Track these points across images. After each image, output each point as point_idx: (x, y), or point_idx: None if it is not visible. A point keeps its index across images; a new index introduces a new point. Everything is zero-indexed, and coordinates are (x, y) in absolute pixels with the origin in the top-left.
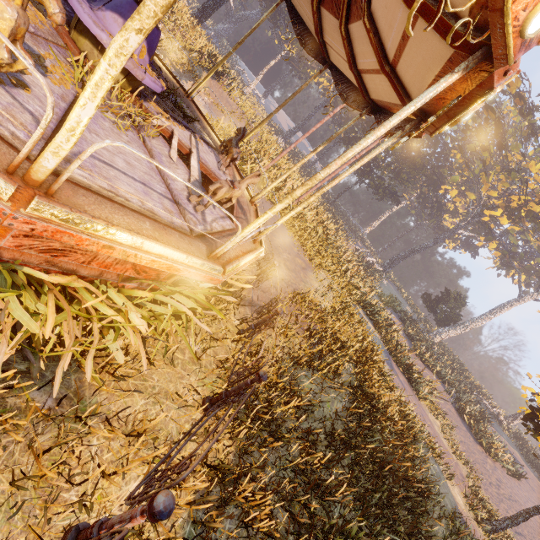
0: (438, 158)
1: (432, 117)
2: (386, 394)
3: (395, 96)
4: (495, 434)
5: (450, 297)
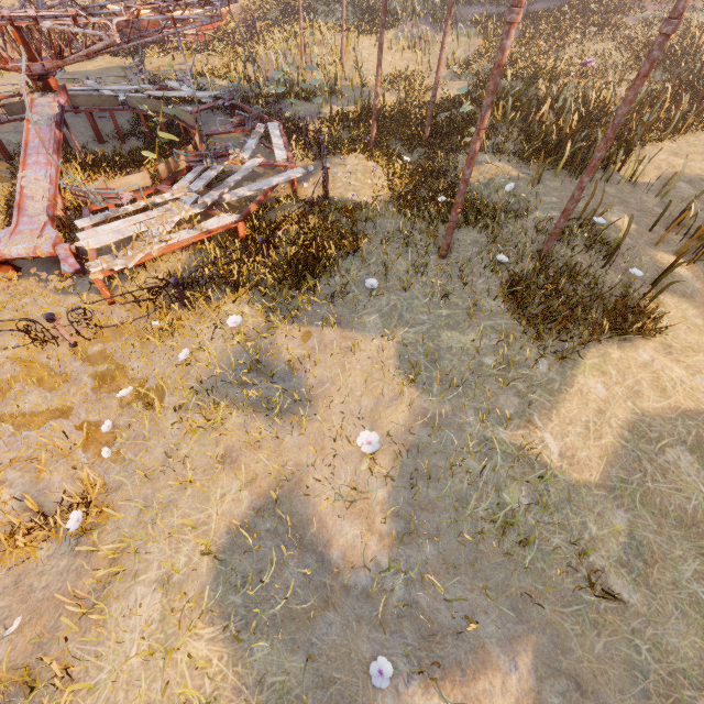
0: None
1: None
2: None
3: None
4: None
5: None
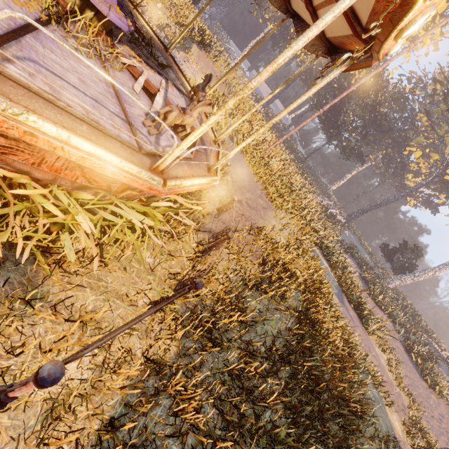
0: (404, 122)
1: (374, 23)
2: (330, 322)
3: (346, 26)
4: (442, 373)
5: (408, 248)
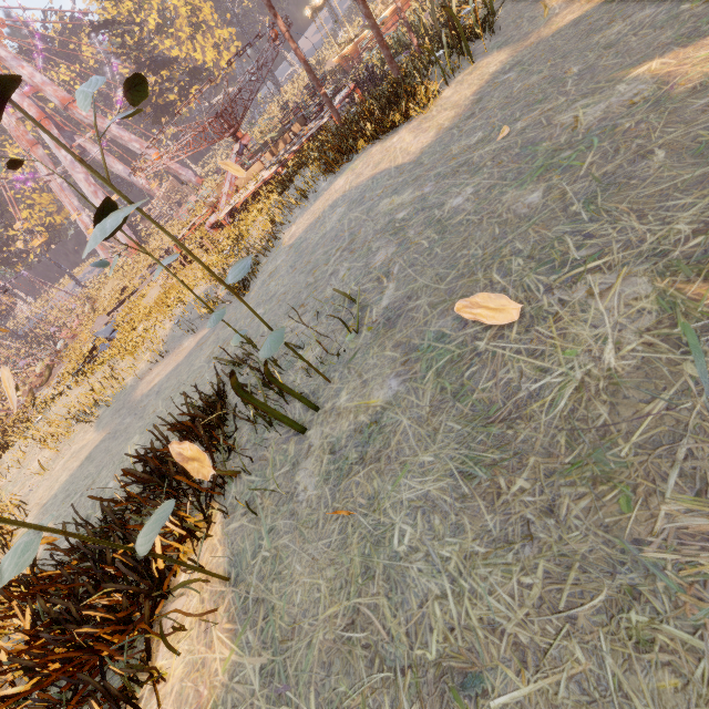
0: None
1: None
2: None
3: None
4: None
5: None
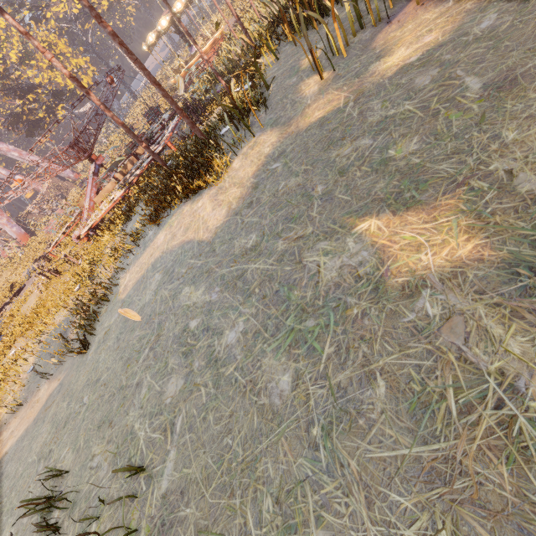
0: None
1: None
2: None
3: None
4: None
5: None
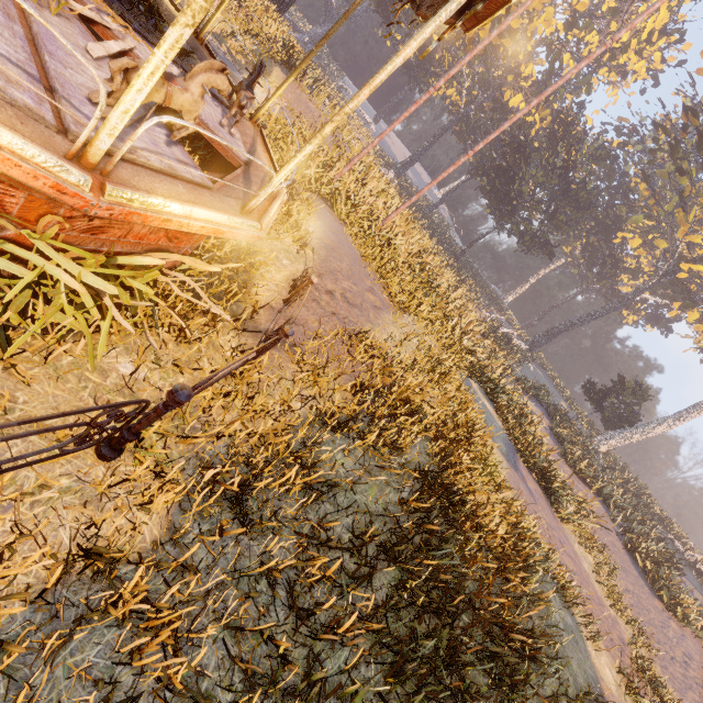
0: (613, 194)
1: None
2: (483, 491)
3: None
4: (687, 587)
5: (626, 388)
